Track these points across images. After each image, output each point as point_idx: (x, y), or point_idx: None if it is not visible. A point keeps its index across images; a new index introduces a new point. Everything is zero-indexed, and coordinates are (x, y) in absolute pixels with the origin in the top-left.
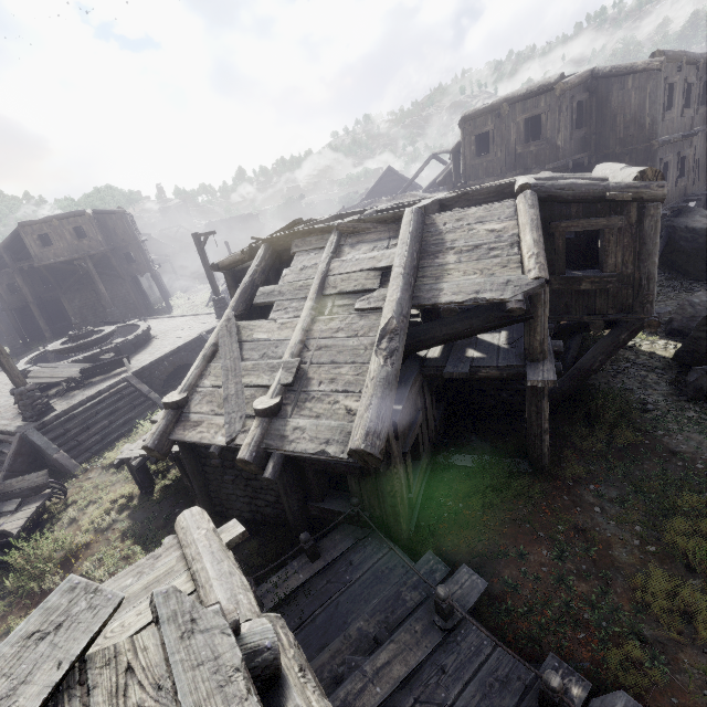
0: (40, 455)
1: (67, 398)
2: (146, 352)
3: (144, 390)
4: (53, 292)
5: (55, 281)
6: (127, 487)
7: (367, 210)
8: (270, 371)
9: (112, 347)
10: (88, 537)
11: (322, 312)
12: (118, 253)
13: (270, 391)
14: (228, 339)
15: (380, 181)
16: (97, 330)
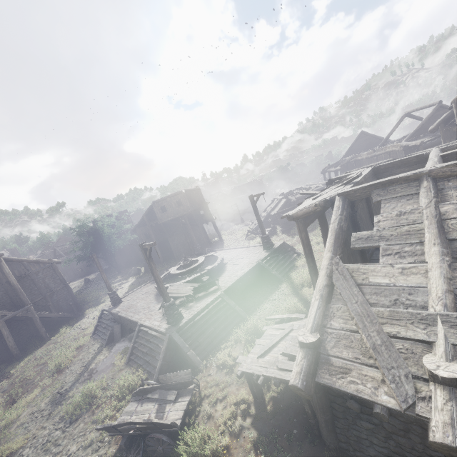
0: (178, 350)
1: (188, 308)
2: (225, 275)
3: (231, 304)
4: (164, 236)
5: (166, 230)
6: (243, 393)
7: (407, 158)
8: (421, 323)
9: (206, 272)
10: (227, 440)
11: (456, 257)
12: (196, 212)
13: (439, 350)
14: (344, 282)
15: (355, 142)
16: (194, 260)
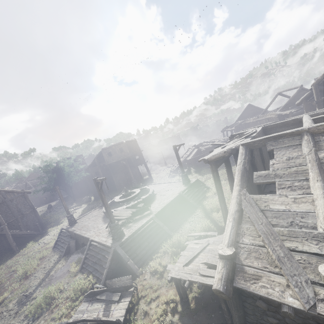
0: (120, 260)
1: (128, 227)
2: (155, 203)
3: (160, 224)
4: (109, 174)
5: (111, 170)
6: (172, 294)
7: (287, 121)
8: (314, 240)
9: (141, 200)
10: None
11: None
12: (133, 157)
13: None
14: (251, 208)
15: (244, 111)
16: (132, 191)
